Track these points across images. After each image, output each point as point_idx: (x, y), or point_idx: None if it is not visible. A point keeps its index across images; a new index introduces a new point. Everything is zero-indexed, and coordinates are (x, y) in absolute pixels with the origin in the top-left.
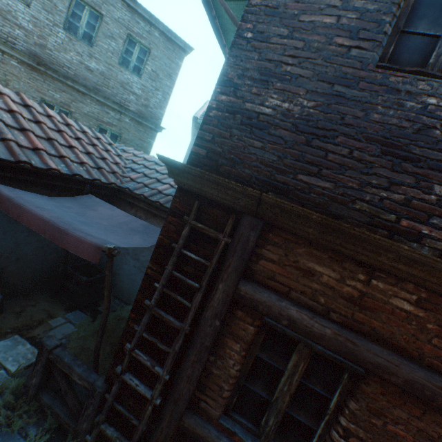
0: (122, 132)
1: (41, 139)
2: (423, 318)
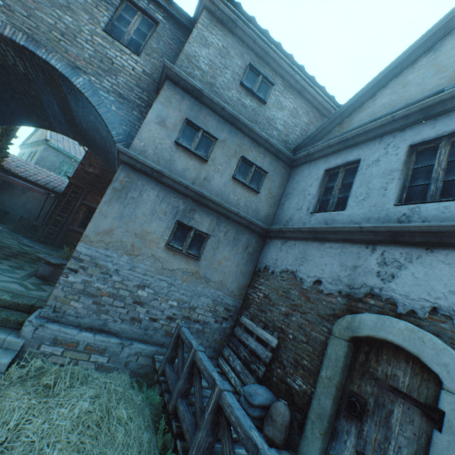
0: None
1: None
2: None
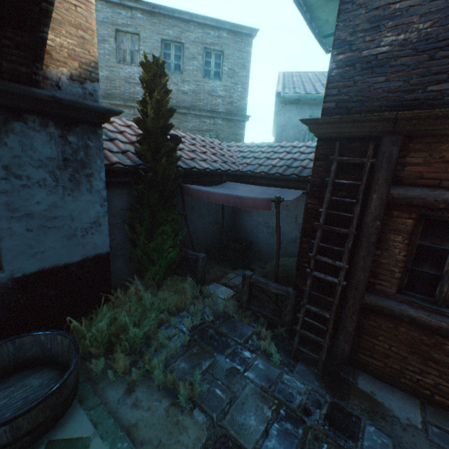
0: (218, 133)
1: (190, 153)
2: None
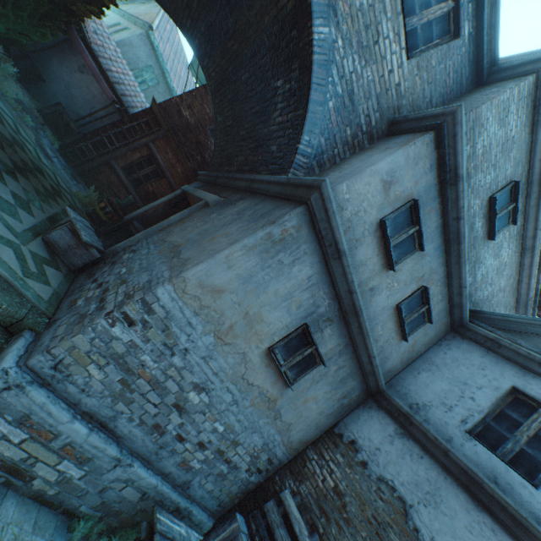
0: None
1: None
2: (181, 175)
